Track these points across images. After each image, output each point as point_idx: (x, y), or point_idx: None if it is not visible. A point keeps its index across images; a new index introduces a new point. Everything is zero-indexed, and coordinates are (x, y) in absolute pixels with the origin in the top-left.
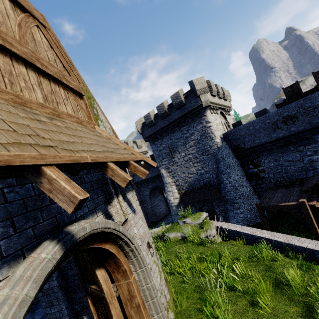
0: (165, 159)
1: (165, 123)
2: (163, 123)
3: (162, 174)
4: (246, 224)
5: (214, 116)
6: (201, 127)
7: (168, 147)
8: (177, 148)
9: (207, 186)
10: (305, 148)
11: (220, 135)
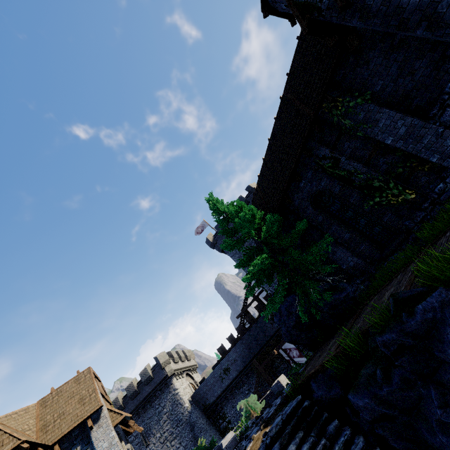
0: None
1: (135, 403)
2: (133, 404)
3: None
4: None
5: (180, 381)
6: (171, 396)
7: (141, 433)
8: (151, 430)
9: None
10: (243, 389)
11: (189, 398)
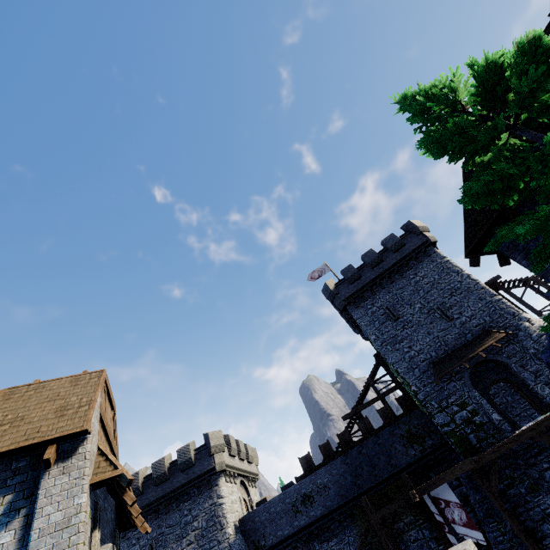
0: None
1: (158, 493)
2: (155, 493)
3: None
4: None
5: (230, 487)
6: (210, 504)
7: (151, 546)
8: (166, 547)
9: None
10: (329, 545)
11: (235, 520)
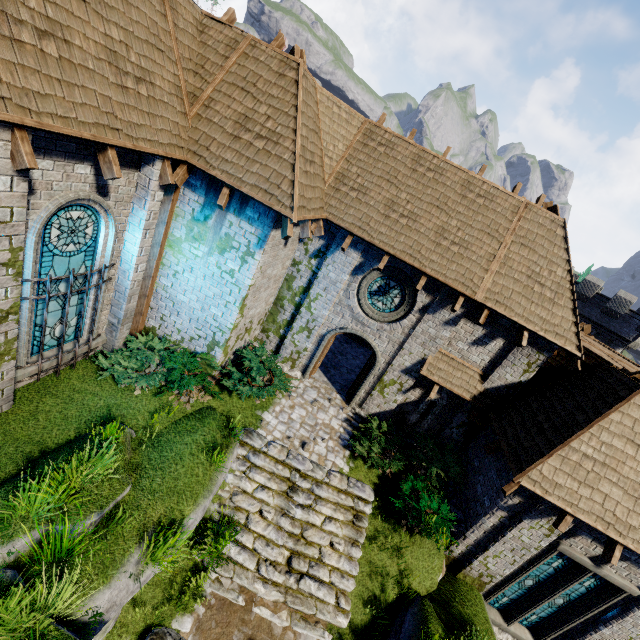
0: None
1: None
2: None
3: None
4: None
5: None
6: None
7: None
8: None
9: None
10: None
11: None
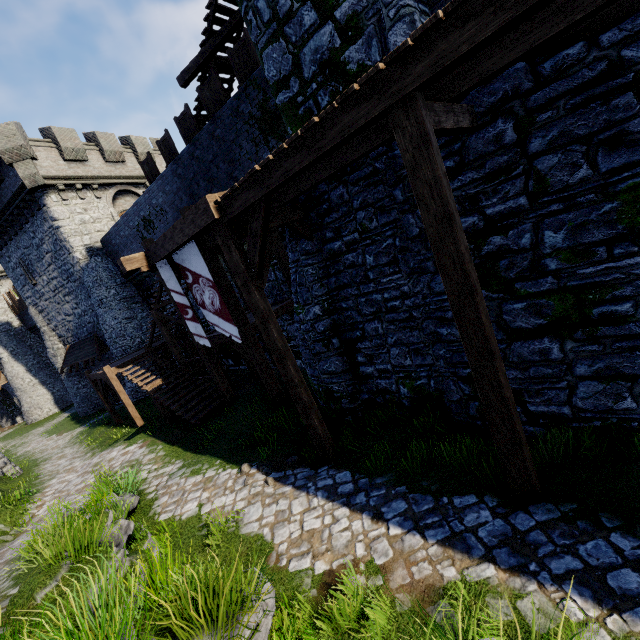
0: (26, 286)
1: None
2: None
3: (31, 315)
4: (137, 397)
5: (80, 204)
6: (49, 228)
7: (21, 264)
8: (33, 266)
9: (91, 337)
10: None
11: (90, 243)
